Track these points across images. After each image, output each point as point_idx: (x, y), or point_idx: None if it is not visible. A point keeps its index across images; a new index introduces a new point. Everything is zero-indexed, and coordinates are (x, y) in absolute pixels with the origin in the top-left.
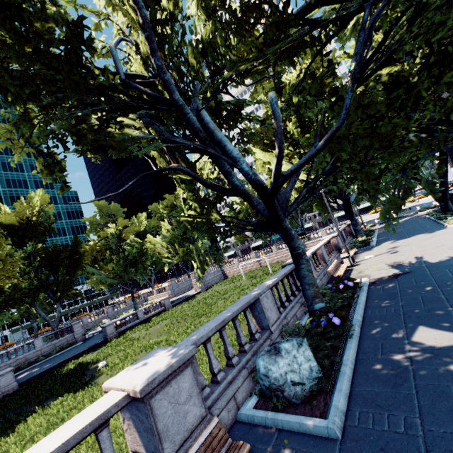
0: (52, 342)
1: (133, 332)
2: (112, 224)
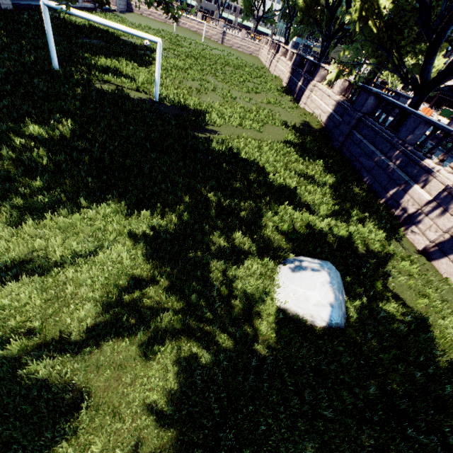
0: None
1: None
2: None
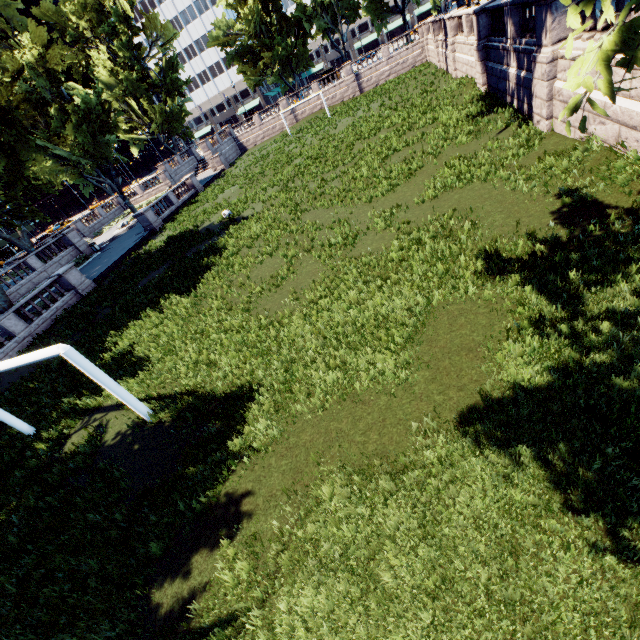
0: (52, 261)
1: (192, 210)
2: (22, 38)
